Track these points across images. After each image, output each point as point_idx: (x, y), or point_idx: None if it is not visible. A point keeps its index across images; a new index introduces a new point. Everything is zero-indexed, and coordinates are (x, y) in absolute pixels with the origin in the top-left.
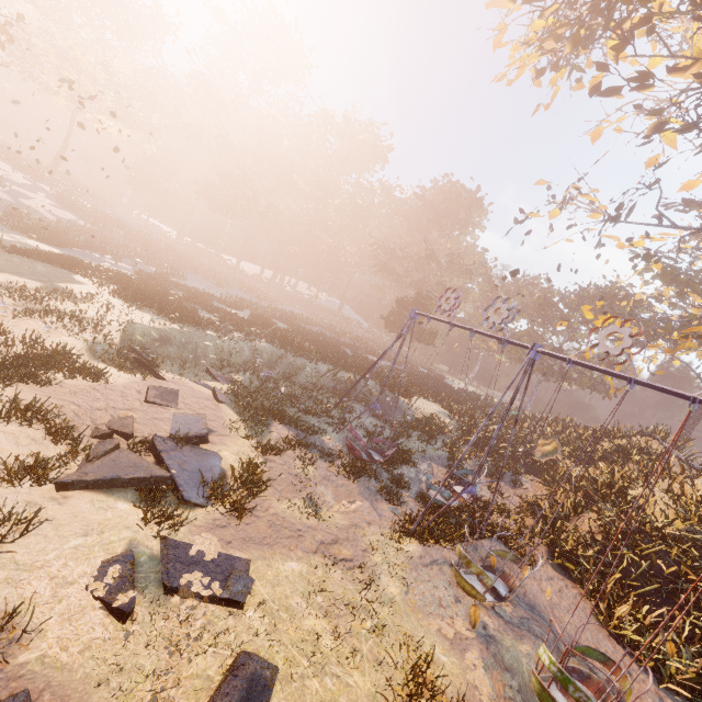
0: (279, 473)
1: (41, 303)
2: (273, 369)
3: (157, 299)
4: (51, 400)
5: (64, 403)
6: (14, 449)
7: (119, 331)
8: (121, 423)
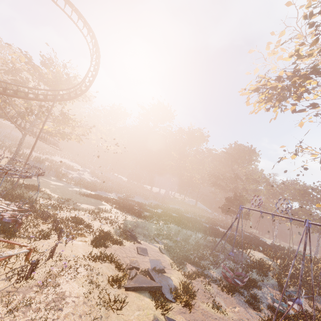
0: (197, 289)
1: (98, 214)
2: (177, 236)
3: (129, 208)
4: (112, 253)
5: (115, 254)
6: (109, 273)
7: (122, 224)
8: (134, 263)
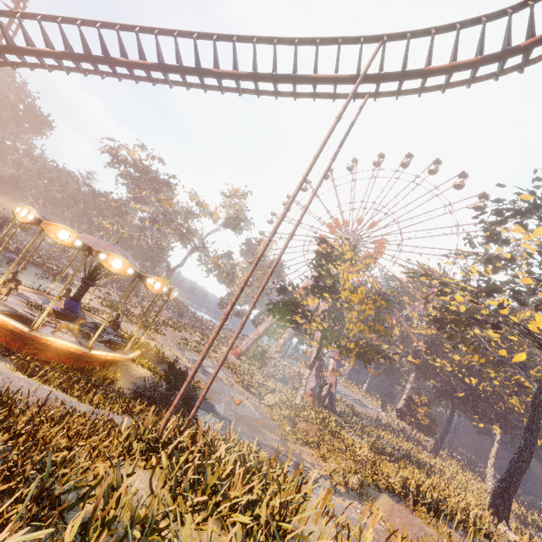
0: None
1: None
2: None
3: None
4: None
5: None
6: None
7: None
8: None
